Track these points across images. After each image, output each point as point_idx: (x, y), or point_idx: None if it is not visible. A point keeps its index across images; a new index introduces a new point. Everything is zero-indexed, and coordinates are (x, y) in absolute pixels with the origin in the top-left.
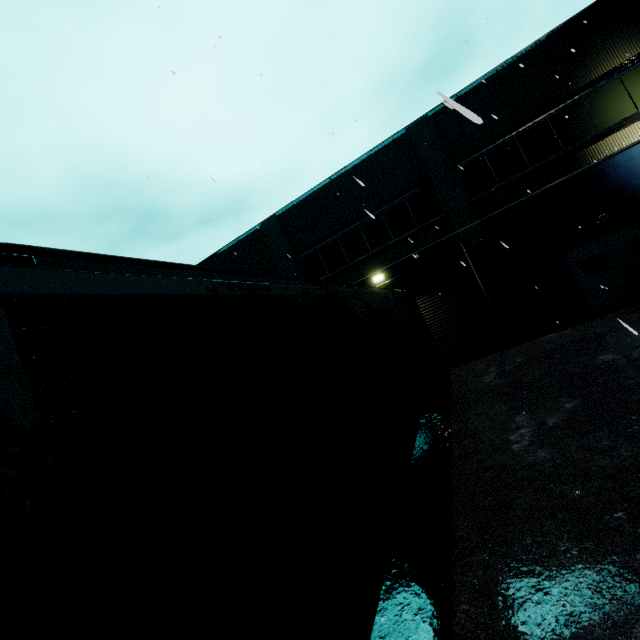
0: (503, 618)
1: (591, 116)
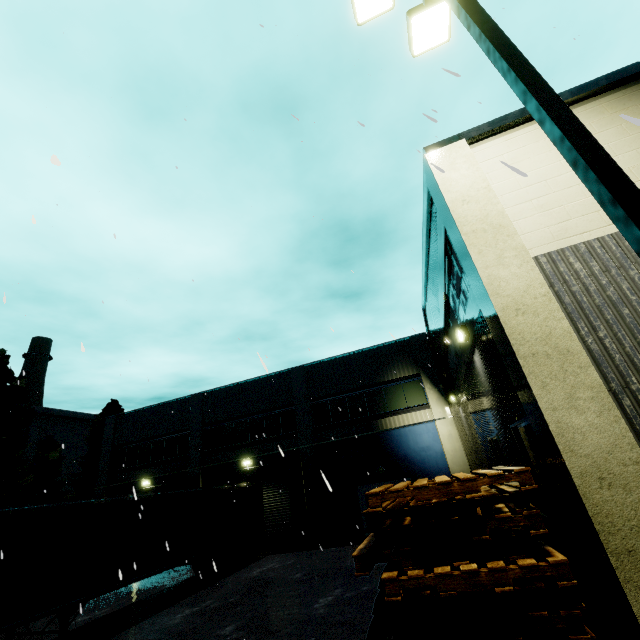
0: None
1: (385, 400)
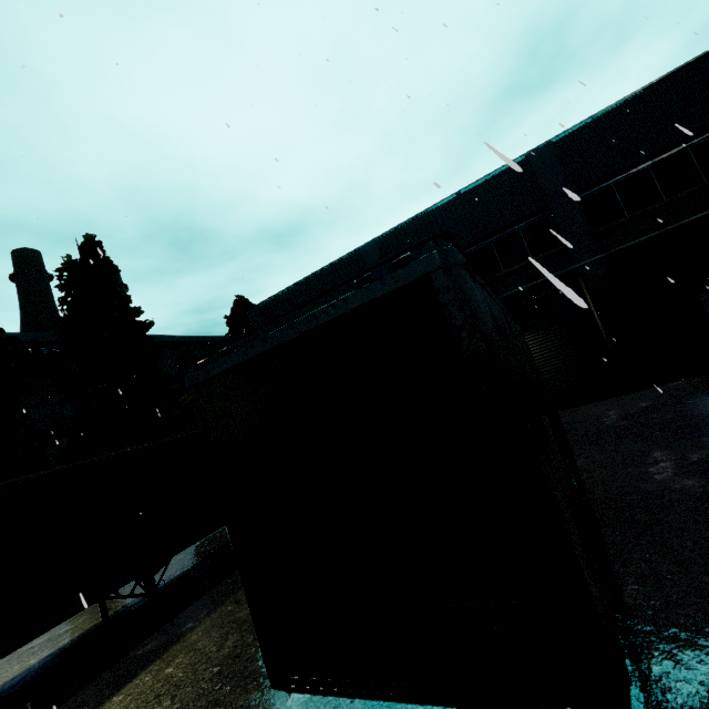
0: (675, 593)
1: None
